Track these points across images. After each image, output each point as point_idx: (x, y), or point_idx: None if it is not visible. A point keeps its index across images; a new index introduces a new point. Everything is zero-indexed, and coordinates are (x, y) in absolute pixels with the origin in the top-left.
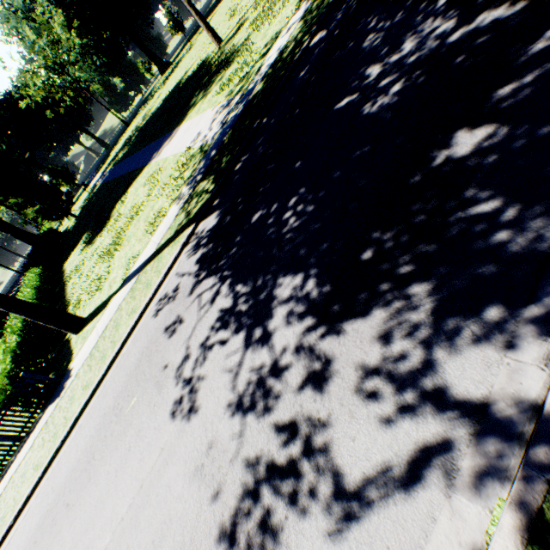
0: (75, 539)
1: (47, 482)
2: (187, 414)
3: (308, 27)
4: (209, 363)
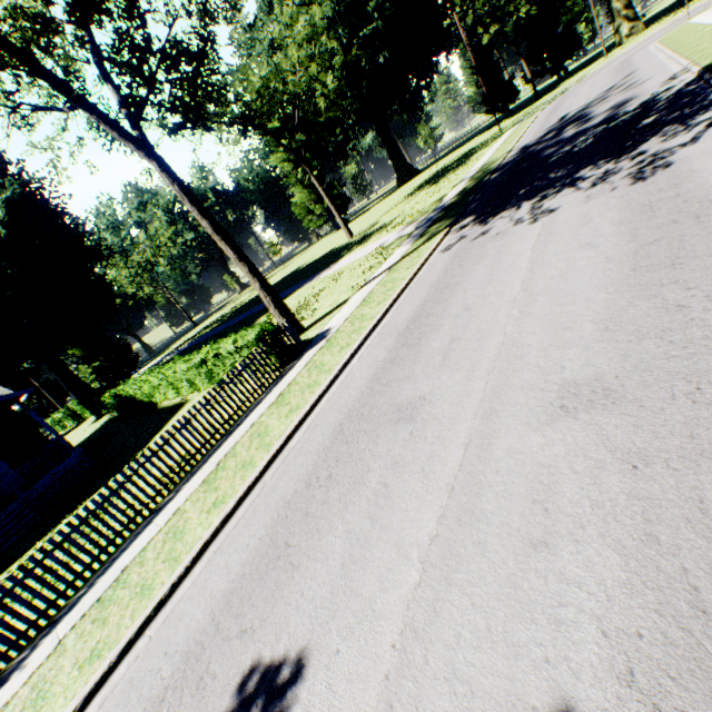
0: (481, 285)
1: (378, 336)
2: (550, 213)
3: (482, 177)
4: (546, 205)
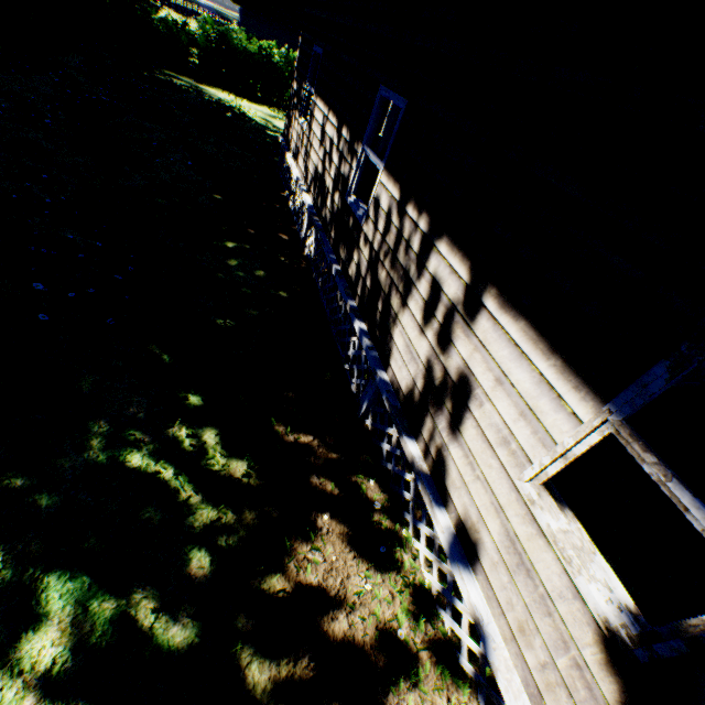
0: None
1: None
2: None
3: None
4: None
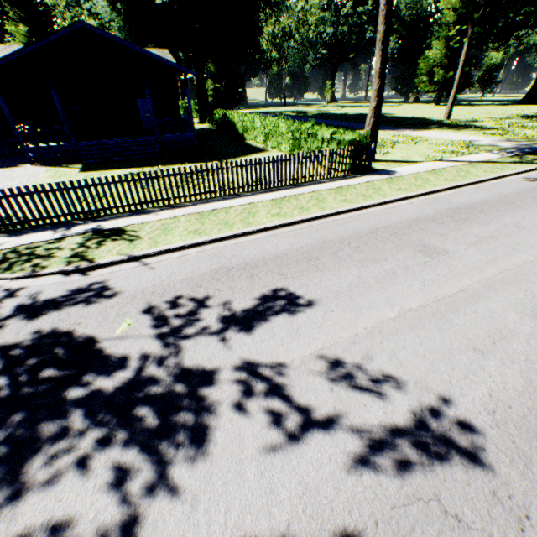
0: None
1: (431, 199)
2: None
3: None
4: None
